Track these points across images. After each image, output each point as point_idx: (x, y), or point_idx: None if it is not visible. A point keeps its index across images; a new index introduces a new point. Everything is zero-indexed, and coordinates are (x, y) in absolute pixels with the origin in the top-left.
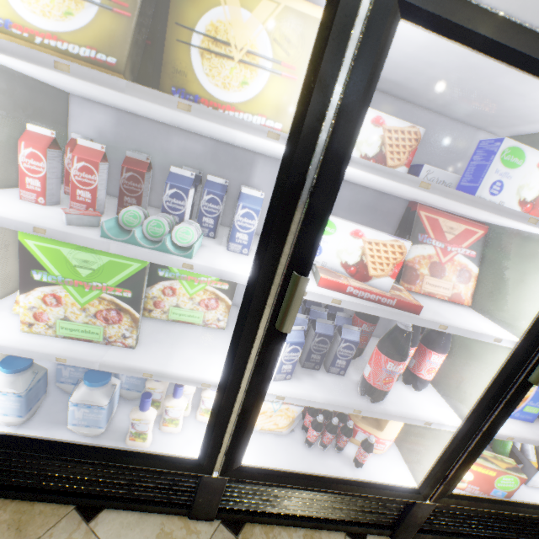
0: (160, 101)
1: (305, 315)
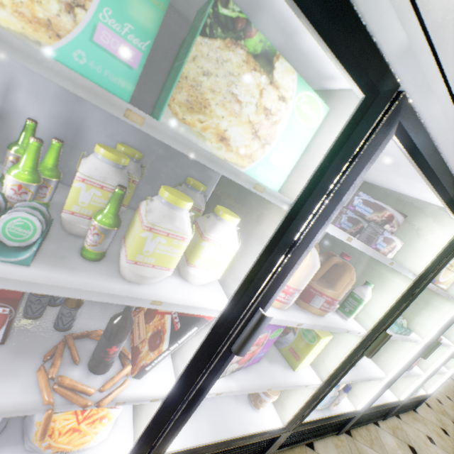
0: (445, 295)
1: None
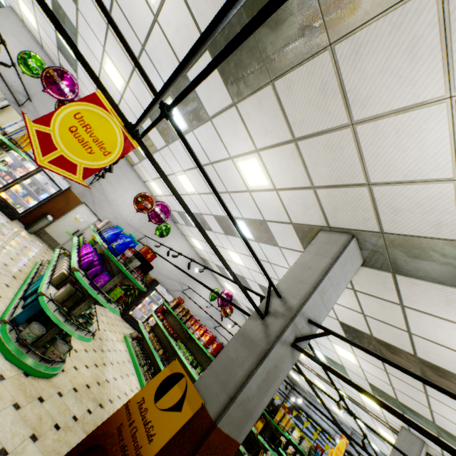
0: None
1: None
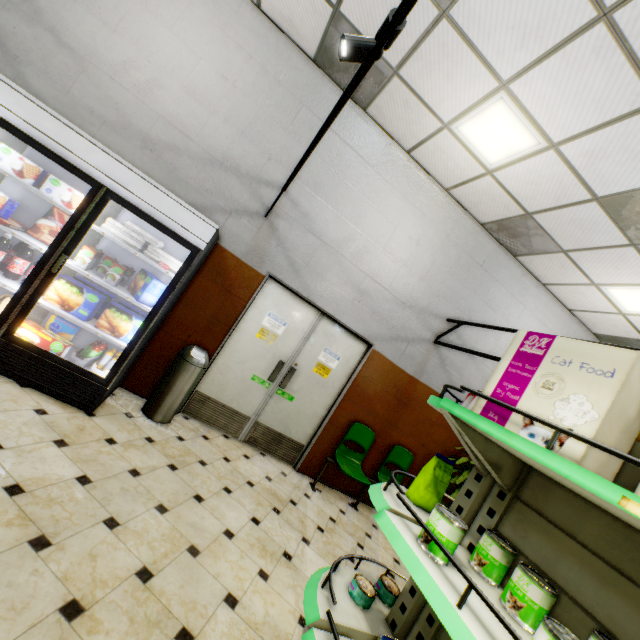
0: None
1: None
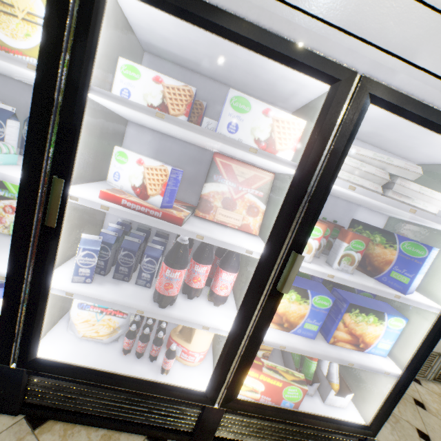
0: None
1: (114, 232)
